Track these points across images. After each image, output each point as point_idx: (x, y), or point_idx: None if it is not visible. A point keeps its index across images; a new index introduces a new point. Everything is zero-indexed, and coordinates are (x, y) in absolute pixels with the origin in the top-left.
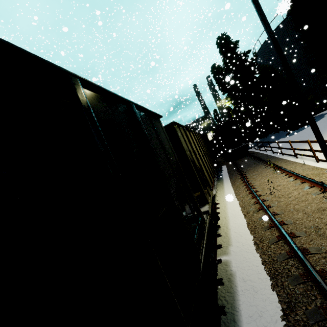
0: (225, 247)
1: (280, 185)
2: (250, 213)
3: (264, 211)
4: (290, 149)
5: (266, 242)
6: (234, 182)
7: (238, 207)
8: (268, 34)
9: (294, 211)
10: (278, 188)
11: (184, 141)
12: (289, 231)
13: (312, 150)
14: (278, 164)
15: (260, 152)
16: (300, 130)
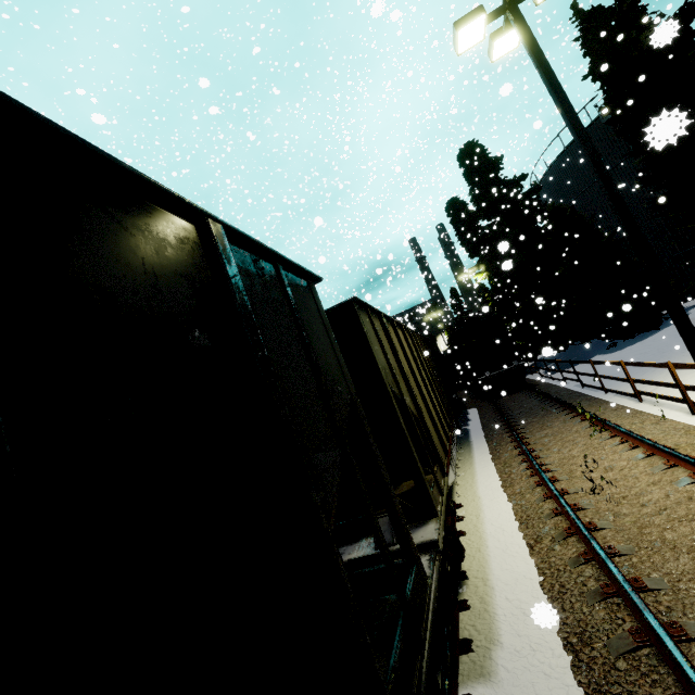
0: (481, 650)
1: (612, 467)
2: (544, 543)
3: (582, 540)
4: (625, 380)
5: (600, 648)
6: (497, 451)
7: (511, 521)
8: (572, 130)
9: (665, 548)
10: (610, 477)
11: (379, 347)
12: (665, 615)
13: (681, 386)
14: (600, 414)
15: (552, 383)
16: (638, 340)
